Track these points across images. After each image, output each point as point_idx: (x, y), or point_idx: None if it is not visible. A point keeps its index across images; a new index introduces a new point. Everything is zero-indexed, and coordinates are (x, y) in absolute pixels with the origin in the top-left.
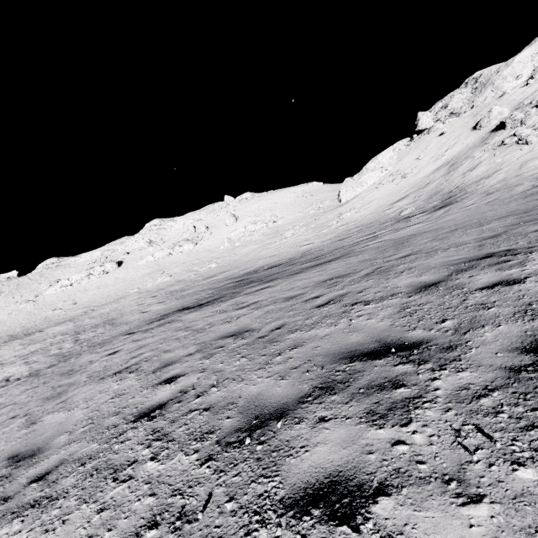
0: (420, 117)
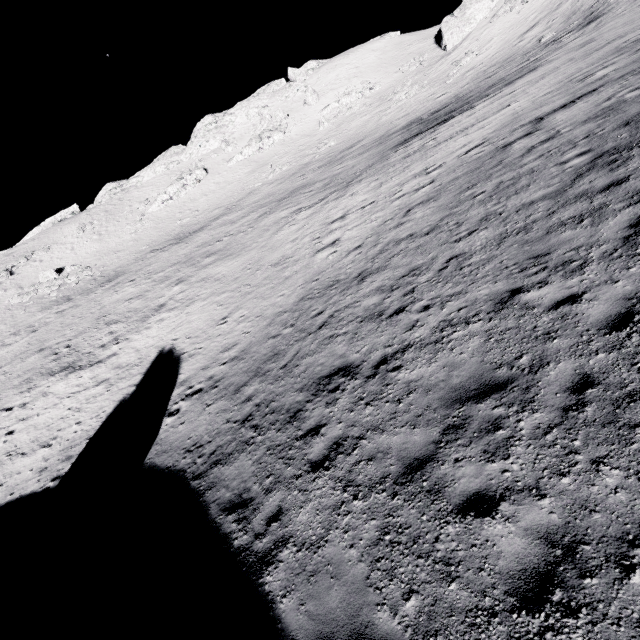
0: None
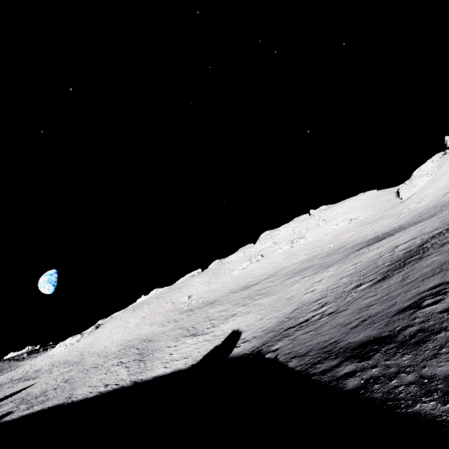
0: (447, 139)
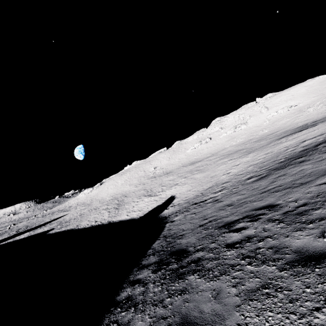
0: None
